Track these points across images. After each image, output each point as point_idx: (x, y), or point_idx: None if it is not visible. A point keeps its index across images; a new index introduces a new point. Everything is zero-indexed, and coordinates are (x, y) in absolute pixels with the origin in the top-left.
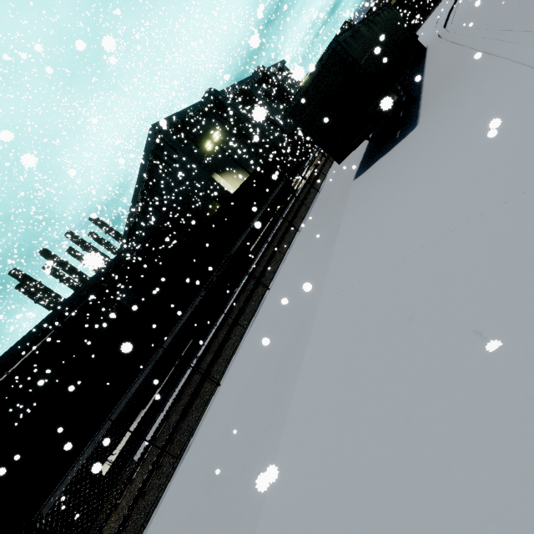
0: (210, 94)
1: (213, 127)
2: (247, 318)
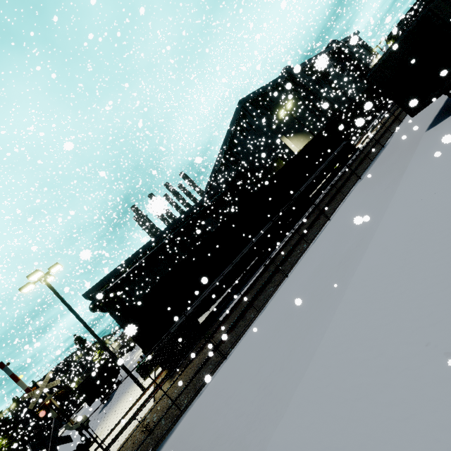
0: (286, 71)
1: (285, 98)
2: (309, 238)
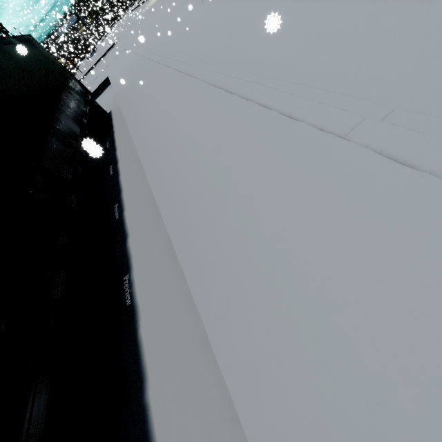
0: None
1: None
2: None
